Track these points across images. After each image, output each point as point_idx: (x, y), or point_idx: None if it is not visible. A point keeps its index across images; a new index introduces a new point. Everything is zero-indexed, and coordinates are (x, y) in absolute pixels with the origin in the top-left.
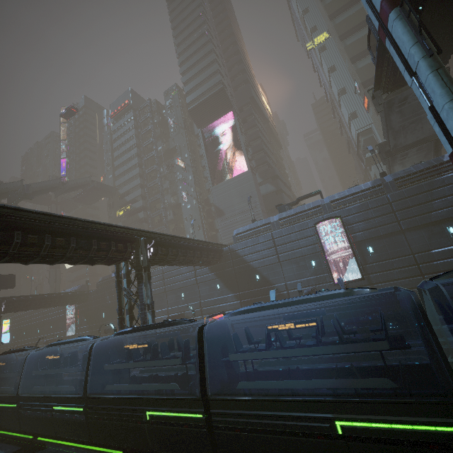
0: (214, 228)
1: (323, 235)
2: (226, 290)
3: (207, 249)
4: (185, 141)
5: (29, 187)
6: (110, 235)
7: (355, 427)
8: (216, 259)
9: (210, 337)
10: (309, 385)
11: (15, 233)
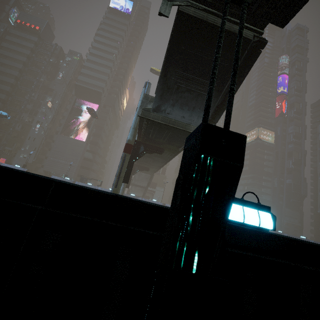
0: (45, 154)
1: None
2: None
3: None
4: (62, 93)
5: None
6: None
7: None
8: None
9: None
10: None
11: None
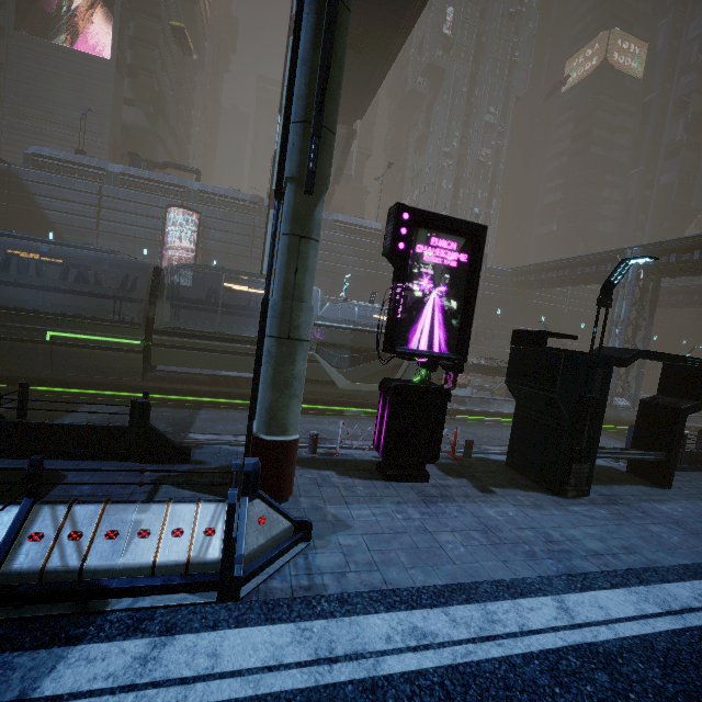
0: None
1: (172, 224)
2: None
3: None
4: None
5: None
6: None
7: (63, 337)
8: None
9: None
10: (35, 307)
11: None
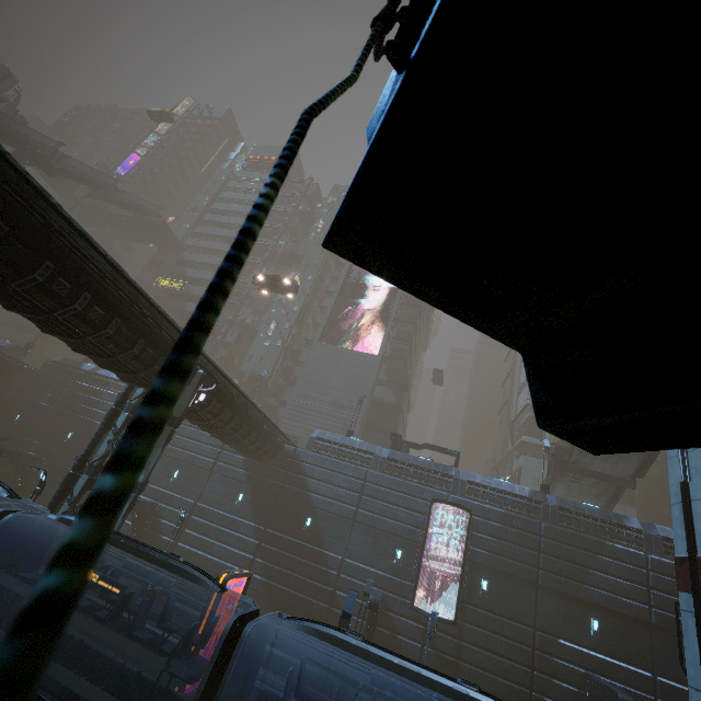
0: (280, 396)
1: (434, 521)
2: (249, 511)
3: (268, 436)
4: (321, 260)
5: (63, 160)
6: (168, 344)
7: None
8: (268, 456)
9: (245, 649)
10: None
11: (44, 264)
